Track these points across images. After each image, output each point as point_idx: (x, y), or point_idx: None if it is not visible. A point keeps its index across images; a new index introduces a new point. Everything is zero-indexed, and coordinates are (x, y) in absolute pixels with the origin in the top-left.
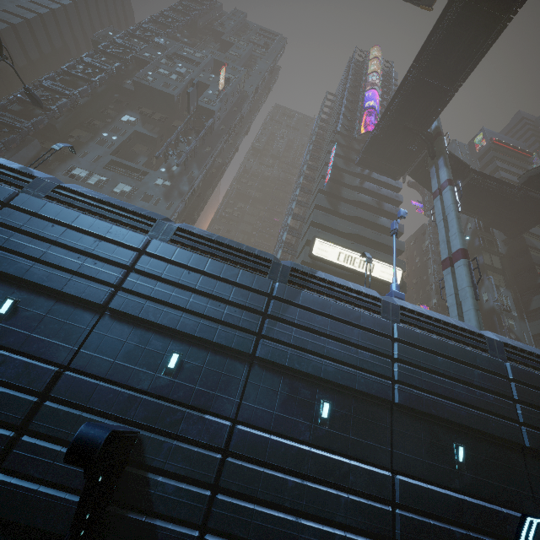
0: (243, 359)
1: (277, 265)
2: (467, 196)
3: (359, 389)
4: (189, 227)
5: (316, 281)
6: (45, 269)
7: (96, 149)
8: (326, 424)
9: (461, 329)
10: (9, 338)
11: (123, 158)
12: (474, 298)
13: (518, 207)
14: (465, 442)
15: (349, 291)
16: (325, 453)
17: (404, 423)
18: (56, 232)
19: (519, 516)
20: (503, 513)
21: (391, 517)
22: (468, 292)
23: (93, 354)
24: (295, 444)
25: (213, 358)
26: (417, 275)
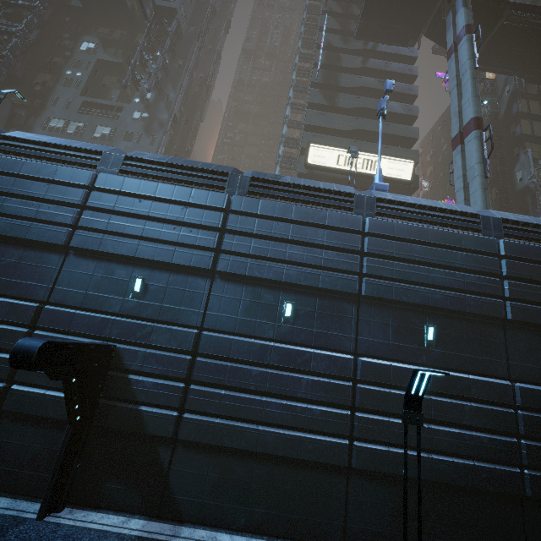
0: (204, 275)
1: (234, 177)
2: (502, 46)
3: (322, 287)
4: (139, 154)
5: (279, 187)
6: (5, 221)
7: (65, 93)
8: (289, 322)
9: (451, 212)
10: None
11: (95, 96)
12: (483, 176)
13: None
14: (437, 323)
15: (318, 192)
16: (287, 346)
17: (371, 313)
18: (6, 184)
19: (486, 381)
20: (469, 379)
21: (350, 390)
22: (477, 170)
23: (66, 289)
24: (258, 341)
25: (175, 278)
26: (444, 166)
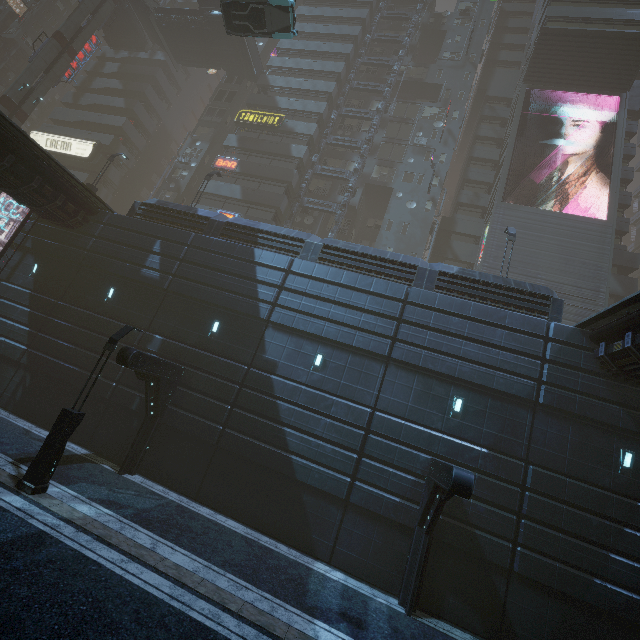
0: None
1: None
2: (177, 44)
3: None
4: None
5: None
6: None
7: None
8: None
9: None
10: None
11: None
12: None
13: (220, 38)
14: None
15: None
16: None
17: None
18: None
19: None
20: None
21: None
22: None
23: None
24: None
25: None
26: None
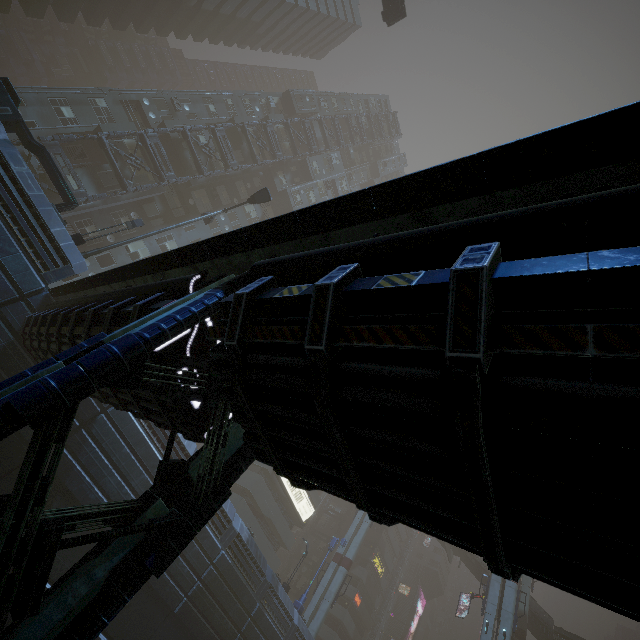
0: None
1: (265, 582)
2: None
3: None
4: (242, 528)
5: (275, 599)
6: None
7: (204, 230)
8: None
9: None
10: (116, 629)
11: None
12: (331, 604)
13: None
14: None
15: (284, 609)
16: None
17: None
18: None
19: None
20: None
21: None
22: (332, 598)
23: None
24: None
25: None
26: None
